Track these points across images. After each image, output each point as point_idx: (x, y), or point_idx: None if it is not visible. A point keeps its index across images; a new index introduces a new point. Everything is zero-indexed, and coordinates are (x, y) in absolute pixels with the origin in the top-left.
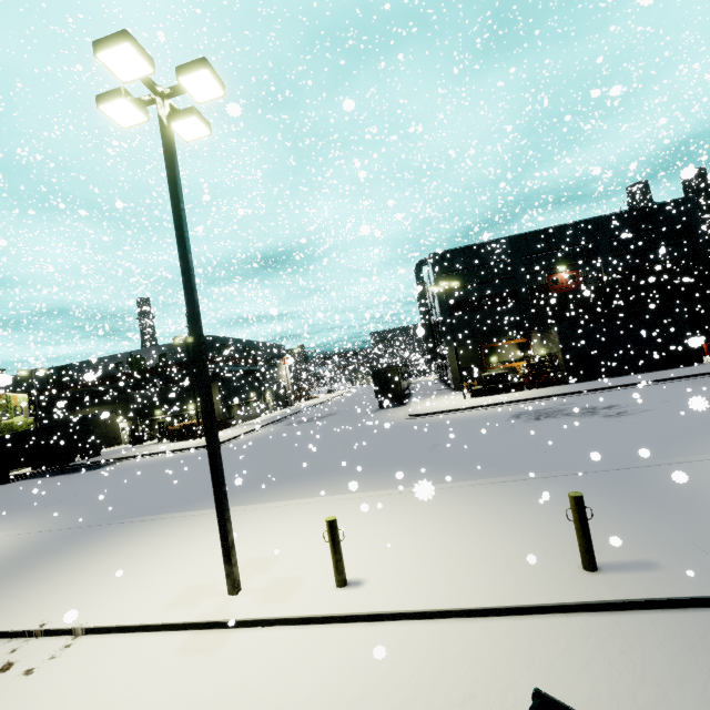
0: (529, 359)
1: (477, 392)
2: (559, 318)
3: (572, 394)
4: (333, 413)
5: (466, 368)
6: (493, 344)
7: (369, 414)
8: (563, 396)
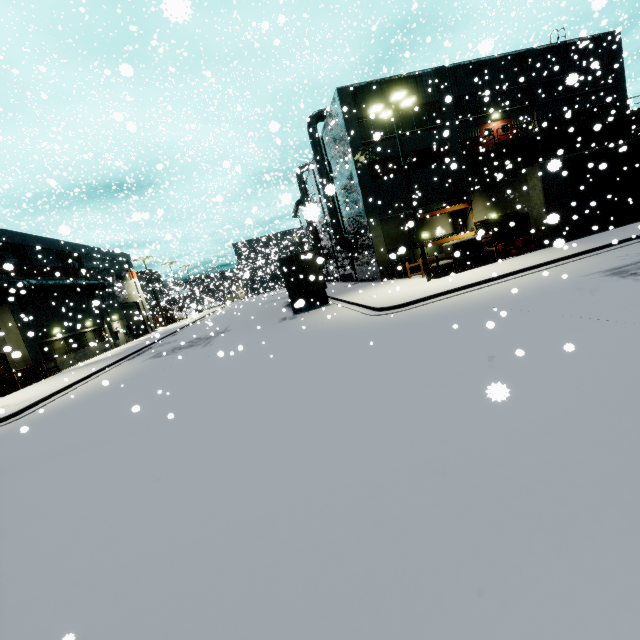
0: (493, 222)
1: (444, 268)
2: (492, 181)
3: (606, 247)
4: (222, 330)
5: (393, 250)
6: (430, 213)
7: (289, 321)
8: (597, 251)
